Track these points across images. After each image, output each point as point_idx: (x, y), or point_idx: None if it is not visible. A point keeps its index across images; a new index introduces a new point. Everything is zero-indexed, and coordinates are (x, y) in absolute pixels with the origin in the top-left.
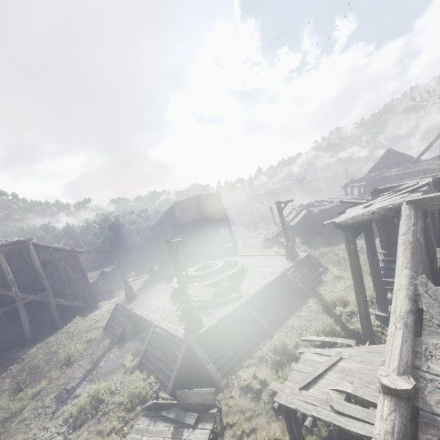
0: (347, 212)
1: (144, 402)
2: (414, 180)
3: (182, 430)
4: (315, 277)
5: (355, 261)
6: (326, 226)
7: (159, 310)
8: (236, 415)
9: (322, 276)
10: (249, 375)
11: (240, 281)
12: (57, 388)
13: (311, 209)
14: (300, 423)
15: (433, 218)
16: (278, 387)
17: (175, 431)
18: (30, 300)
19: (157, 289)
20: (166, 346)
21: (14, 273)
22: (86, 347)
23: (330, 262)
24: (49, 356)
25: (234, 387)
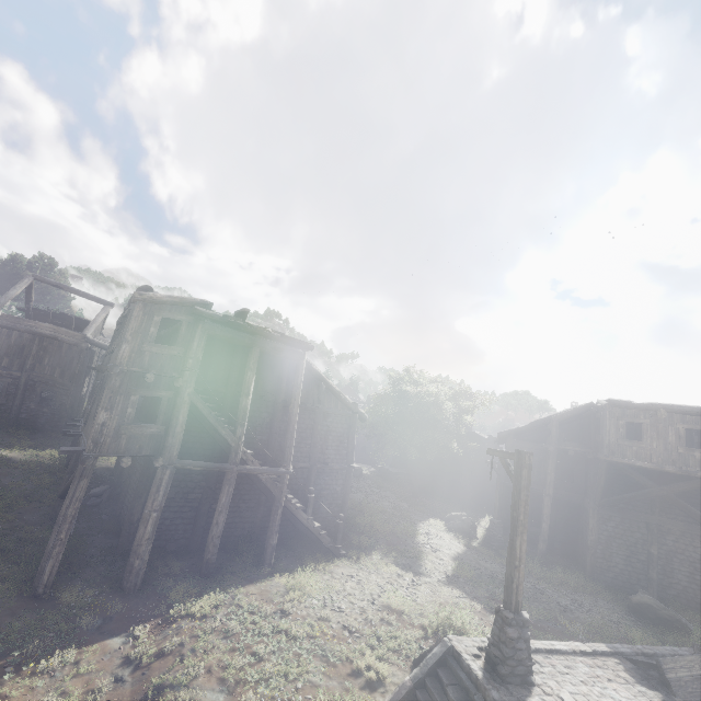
0: None
1: None
2: None
3: None
4: None
5: None
6: None
7: None
8: None
9: None
10: None
11: None
12: None
13: None
14: None
15: None
16: None
17: None
18: (250, 471)
19: (608, 688)
20: None
21: (254, 400)
22: None
23: None
24: (214, 695)
25: None
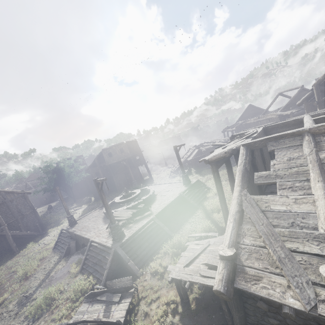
0: (214, 152)
1: (85, 294)
2: (253, 129)
3: (111, 306)
4: (202, 195)
5: (218, 183)
6: None
7: (94, 230)
8: (148, 291)
9: (206, 194)
10: (157, 265)
11: (152, 203)
12: (18, 296)
13: (201, 148)
14: (183, 287)
15: (262, 153)
16: (172, 268)
17: (106, 307)
18: None
19: (92, 214)
20: (100, 254)
21: None
22: (40, 264)
23: (212, 184)
24: (9, 275)
25: (147, 274)
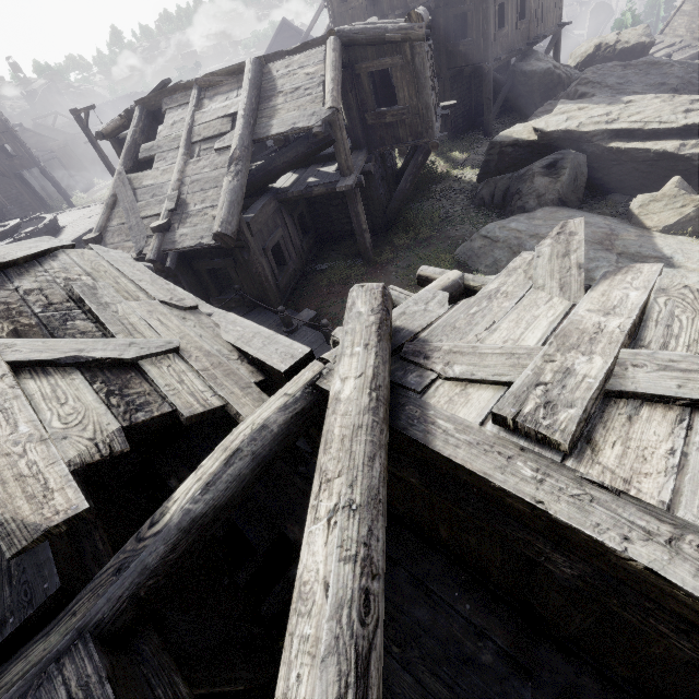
0: None
1: None
2: None
3: None
4: None
5: None
6: None
7: None
8: None
9: None
10: None
11: None
12: None
13: None
14: None
15: None
16: None
17: None
18: None
19: None
20: None
21: None
22: None
23: None
24: None
25: None
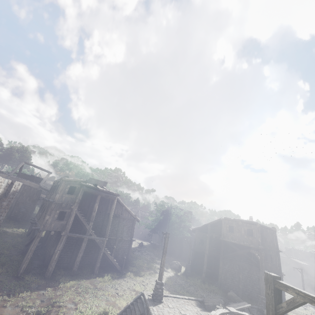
0: None
1: None
2: None
3: None
4: None
5: None
6: None
7: None
8: None
9: None
10: None
11: None
12: None
13: None
14: None
15: None
16: None
17: None
18: (93, 238)
19: (185, 306)
20: None
21: (98, 212)
22: None
23: None
24: (71, 304)
25: None
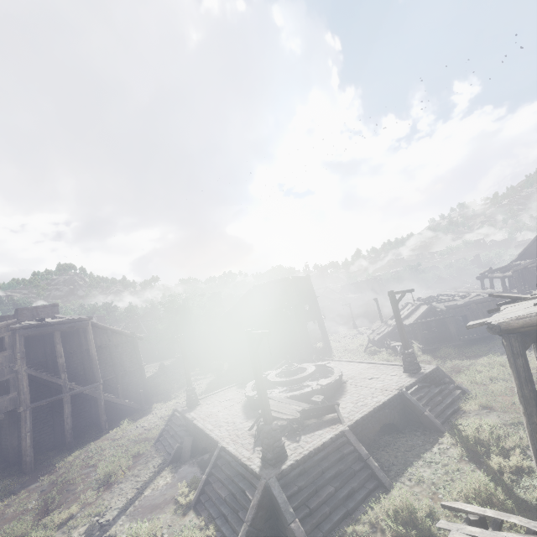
0: (505, 310)
1: None
2: None
3: None
4: (450, 403)
5: (527, 386)
6: (458, 329)
7: (227, 425)
8: None
9: (459, 403)
10: None
11: (337, 397)
12: (89, 518)
13: (435, 304)
14: None
15: None
16: None
17: None
18: (78, 392)
19: (225, 394)
20: (234, 481)
21: (67, 356)
22: (132, 464)
23: (469, 383)
24: (87, 470)
25: None
